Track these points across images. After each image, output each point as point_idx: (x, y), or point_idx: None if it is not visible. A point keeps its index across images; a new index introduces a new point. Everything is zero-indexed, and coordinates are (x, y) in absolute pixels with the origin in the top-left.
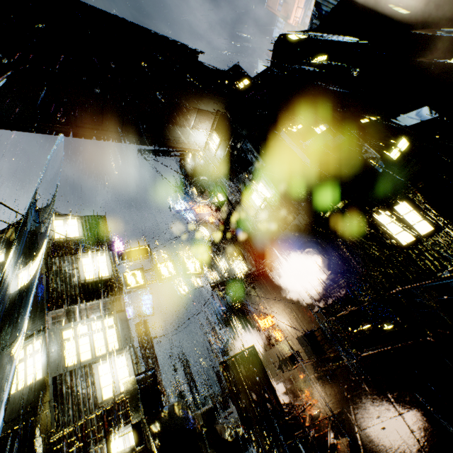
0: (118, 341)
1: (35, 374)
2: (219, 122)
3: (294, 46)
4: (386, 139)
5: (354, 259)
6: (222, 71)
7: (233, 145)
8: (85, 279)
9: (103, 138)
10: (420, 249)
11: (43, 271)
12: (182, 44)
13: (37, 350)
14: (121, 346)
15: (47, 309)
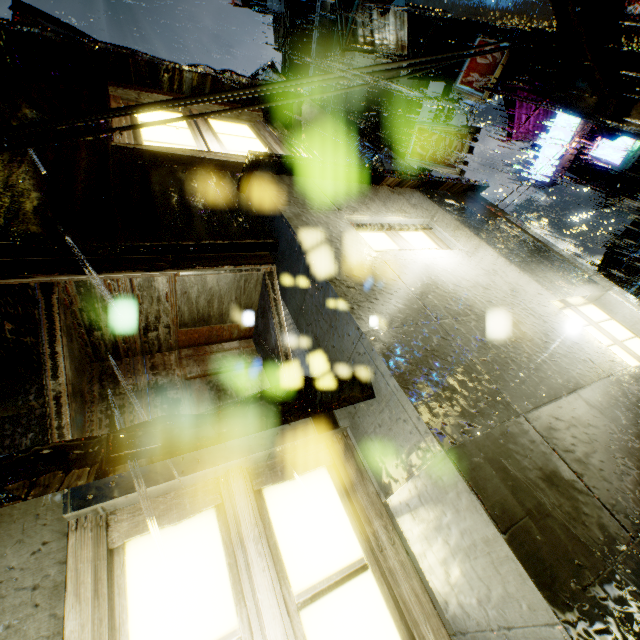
0: None
1: None
2: None
3: None
4: None
5: None
6: None
7: None
8: None
9: None
10: None
11: None
12: None
13: None
14: None
15: None
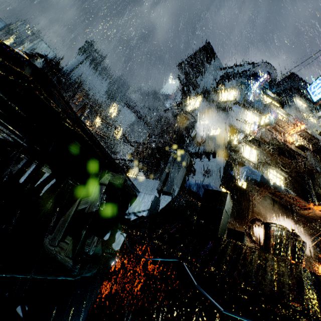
0: None
1: None
2: None
3: None
4: None
5: None
6: None
7: None
8: None
9: None
10: None
11: None
12: None
13: None
14: None
15: None
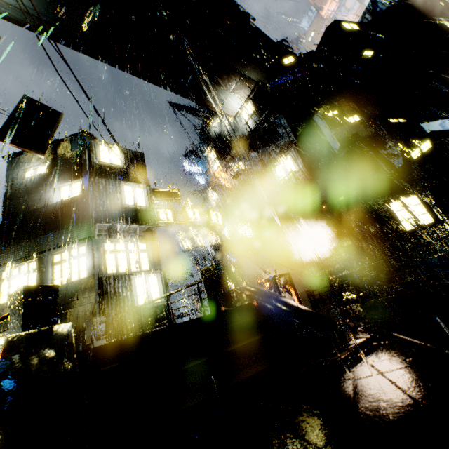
0: (149, 264)
1: (80, 273)
2: (258, 92)
3: (346, 34)
4: (409, 140)
5: (362, 235)
6: (273, 42)
7: (267, 117)
8: (127, 204)
9: (149, 79)
10: (419, 236)
11: (88, 188)
12: (238, 4)
13: (83, 254)
14: (151, 268)
15: (95, 220)
